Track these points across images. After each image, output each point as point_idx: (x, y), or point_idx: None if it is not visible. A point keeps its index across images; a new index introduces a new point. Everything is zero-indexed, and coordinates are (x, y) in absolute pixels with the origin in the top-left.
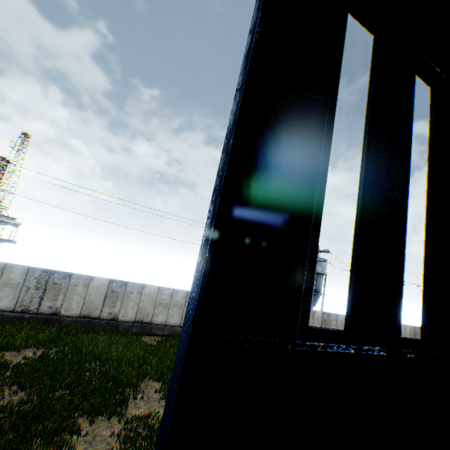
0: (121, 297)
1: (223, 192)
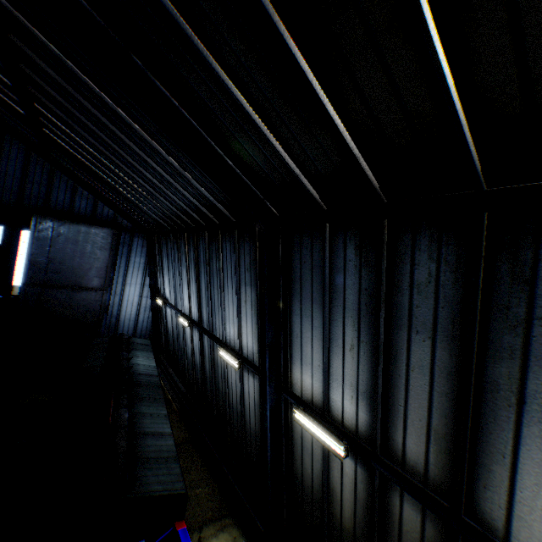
0: None
1: None
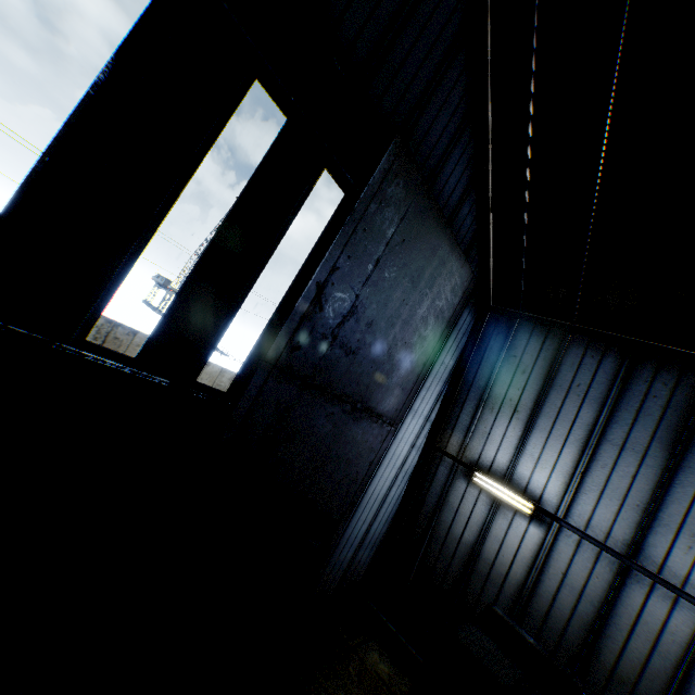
0: None
1: (11, 205)
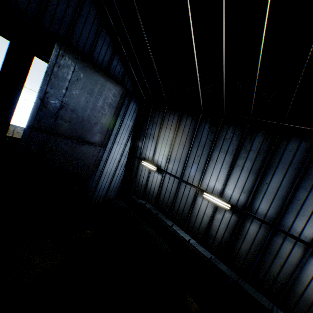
0: None
1: None
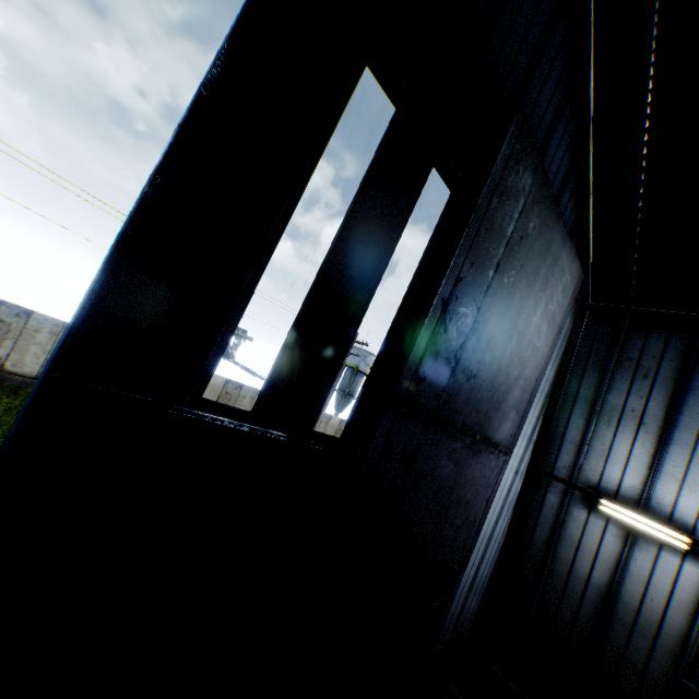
0: (16, 334)
1: (121, 242)
